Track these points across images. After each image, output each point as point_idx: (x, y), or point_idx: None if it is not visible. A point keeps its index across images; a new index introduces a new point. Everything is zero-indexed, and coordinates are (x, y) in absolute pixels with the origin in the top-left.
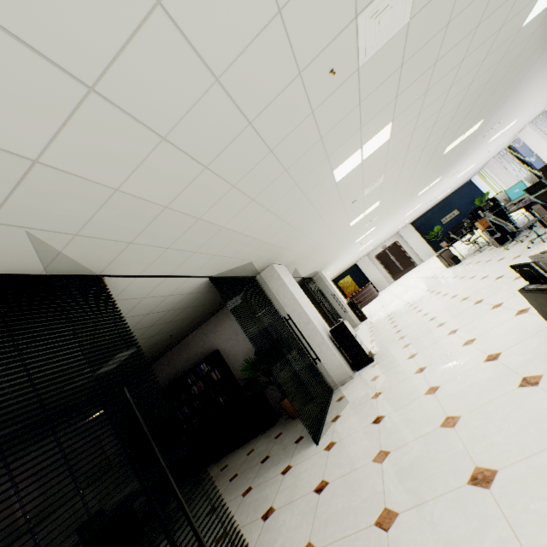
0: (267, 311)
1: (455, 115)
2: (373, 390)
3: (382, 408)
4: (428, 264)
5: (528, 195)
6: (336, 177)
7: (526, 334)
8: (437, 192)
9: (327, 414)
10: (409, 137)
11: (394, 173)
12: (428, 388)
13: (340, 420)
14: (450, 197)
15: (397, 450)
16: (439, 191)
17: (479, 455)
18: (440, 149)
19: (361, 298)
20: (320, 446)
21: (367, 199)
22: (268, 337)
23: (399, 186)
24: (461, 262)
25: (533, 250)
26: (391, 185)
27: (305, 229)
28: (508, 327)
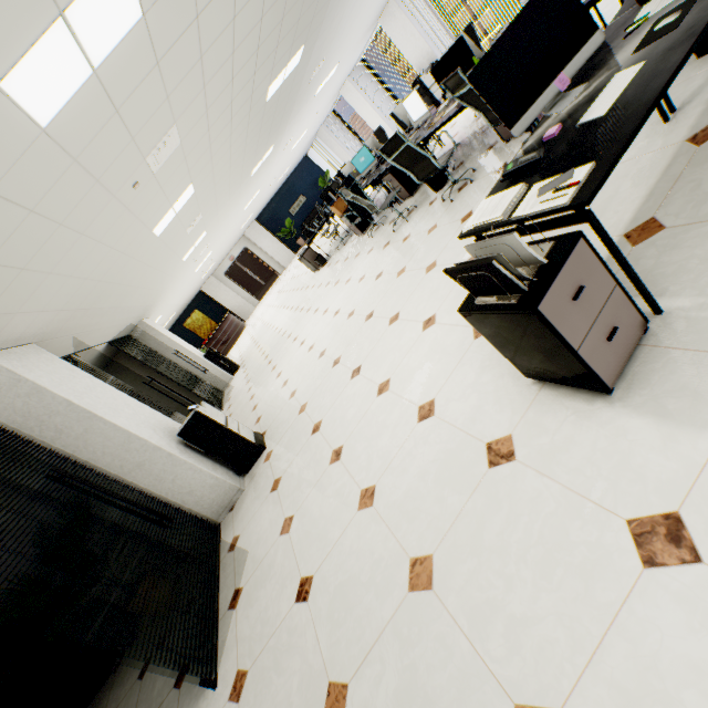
0: (8, 469)
1: (266, 13)
2: (280, 513)
3: (304, 558)
4: (292, 271)
5: (386, 157)
6: (29, 108)
7: (453, 360)
8: (275, 172)
9: (220, 588)
10: (195, 33)
11: (197, 124)
12: (360, 494)
13: (244, 604)
14: (292, 180)
15: (358, 679)
16: (278, 171)
17: (508, 667)
18: (260, 90)
19: (224, 338)
20: (221, 691)
21: (165, 180)
22: (54, 498)
23: (218, 156)
24: (329, 262)
25: (401, 234)
26: (201, 151)
27: (31, 259)
28: (423, 352)
